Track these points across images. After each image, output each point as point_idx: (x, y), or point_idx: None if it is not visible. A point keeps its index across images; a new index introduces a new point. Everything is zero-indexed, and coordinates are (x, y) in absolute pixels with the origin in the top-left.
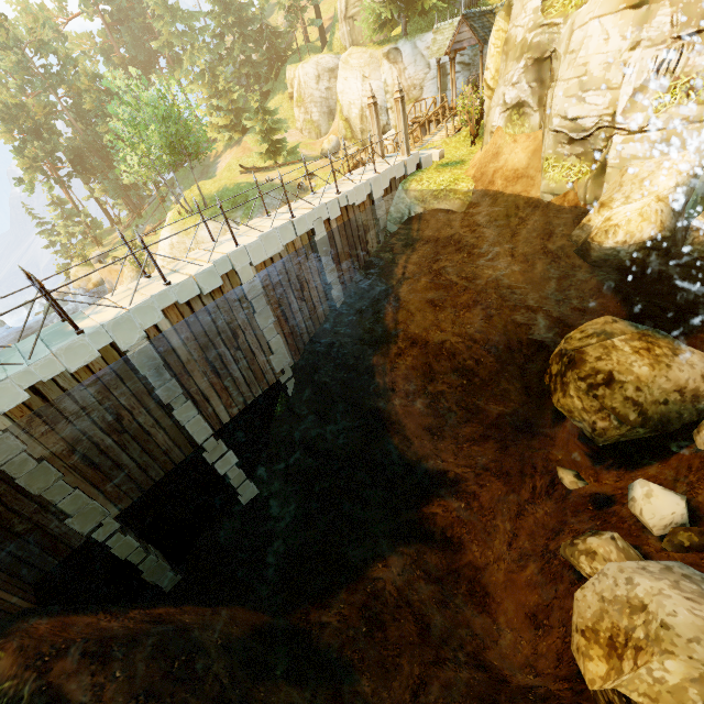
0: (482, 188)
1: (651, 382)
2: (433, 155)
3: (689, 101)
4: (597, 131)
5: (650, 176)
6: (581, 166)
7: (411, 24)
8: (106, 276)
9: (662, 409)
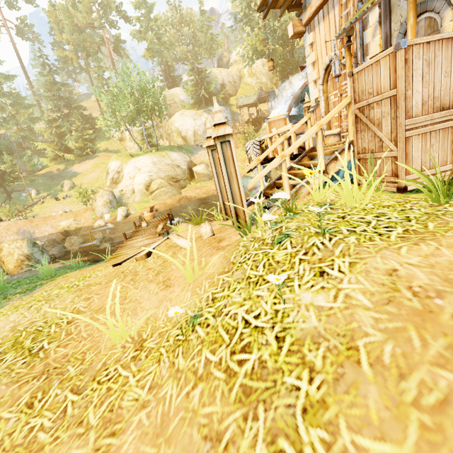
0: None
1: None
2: None
3: None
4: None
5: None
6: None
7: (200, 109)
8: (20, 227)
9: None
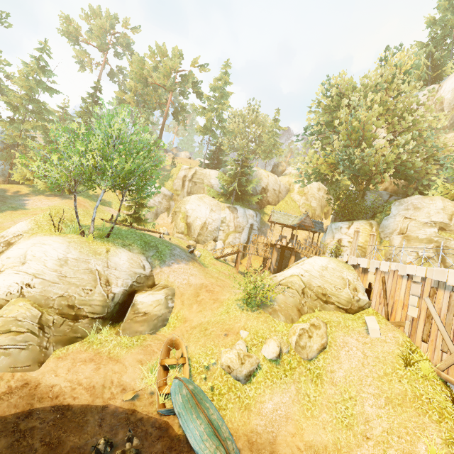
0: None
1: None
2: None
3: None
4: None
5: None
6: None
7: (228, 201)
8: None
9: None
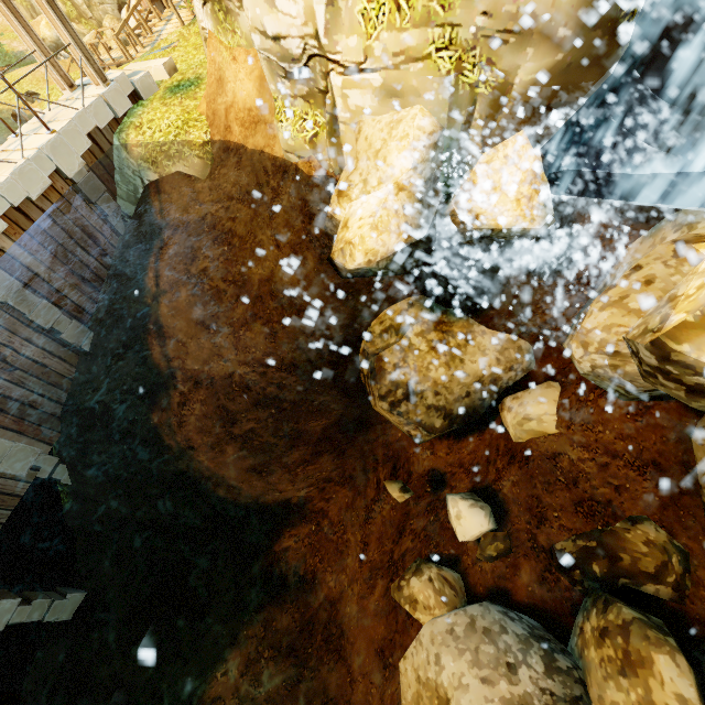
0: (220, 138)
1: (450, 382)
2: (158, 70)
3: (402, 19)
4: (311, 61)
5: (384, 149)
6: (314, 114)
7: None
8: None
9: (466, 402)
